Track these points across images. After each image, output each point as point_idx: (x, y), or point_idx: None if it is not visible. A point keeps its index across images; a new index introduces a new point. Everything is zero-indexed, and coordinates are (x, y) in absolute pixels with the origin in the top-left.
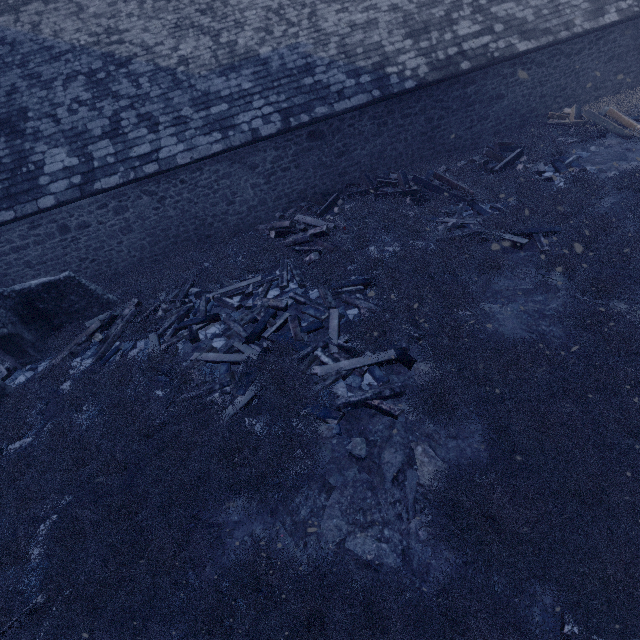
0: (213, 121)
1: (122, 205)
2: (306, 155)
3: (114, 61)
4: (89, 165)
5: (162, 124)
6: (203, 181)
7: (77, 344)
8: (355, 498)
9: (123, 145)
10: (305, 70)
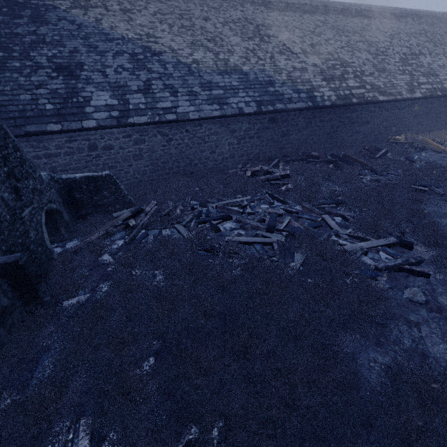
0: (214, 98)
1: (141, 138)
2: (265, 131)
3: (150, 51)
4: (126, 106)
5: (180, 93)
6: (200, 133)
7: (113, 226)
8: (443, 329)
9: (152, 99)
10: (269, 83)
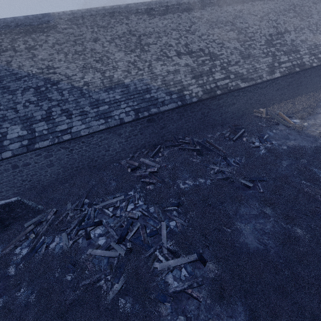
0: (100, 114)
1: (49, 154)
2: (146, 129)
3: (50, 82)
4: (33, 135)
5: (74, 114)
6: (94, 141)
7: (19, 241)
8: None
9: (52, 124)
10: (146, 91)
